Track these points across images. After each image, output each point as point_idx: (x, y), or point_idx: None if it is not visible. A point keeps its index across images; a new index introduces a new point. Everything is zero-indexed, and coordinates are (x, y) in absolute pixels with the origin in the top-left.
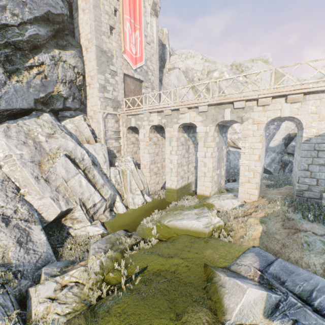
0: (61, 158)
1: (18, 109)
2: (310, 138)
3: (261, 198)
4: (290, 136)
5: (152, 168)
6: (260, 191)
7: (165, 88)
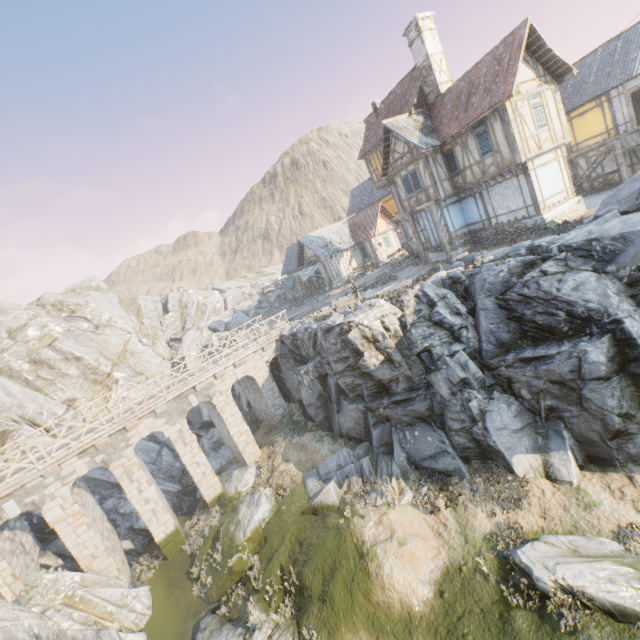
0: None
1: None
2: (263, 384)
3: (261, 448)
4: None
5: (107, 546)
6: None
7: None
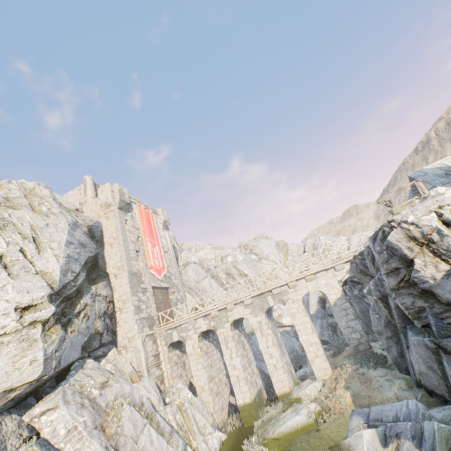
0: (126, 408)
1: (68, 364)
2: (335, 302)
3: (334, 369)
4: (322, 298)
5: (211, 387)
6: (330, 364)
7: (187, 285)
